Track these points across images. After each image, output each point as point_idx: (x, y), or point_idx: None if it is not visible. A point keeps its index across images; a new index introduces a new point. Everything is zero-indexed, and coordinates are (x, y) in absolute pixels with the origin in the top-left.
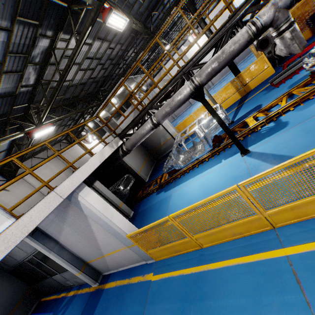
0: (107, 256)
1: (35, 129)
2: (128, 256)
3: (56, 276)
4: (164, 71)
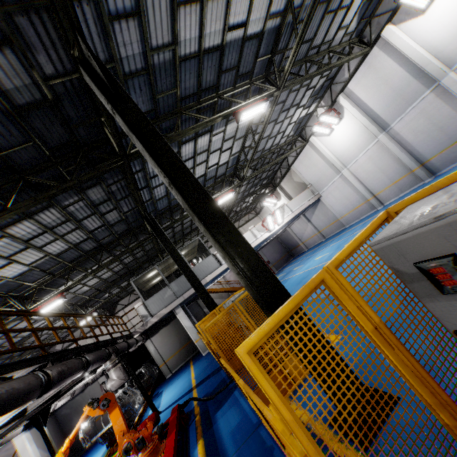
0: None
1: (81, 318)
2: None
3: None
4: (294, 171)
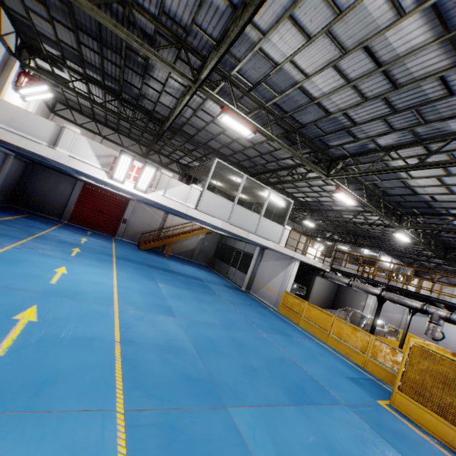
0: (265, 288)
1: (308, 219)
2: (272, 297)
3: (233, 268)
4: (453, 290)
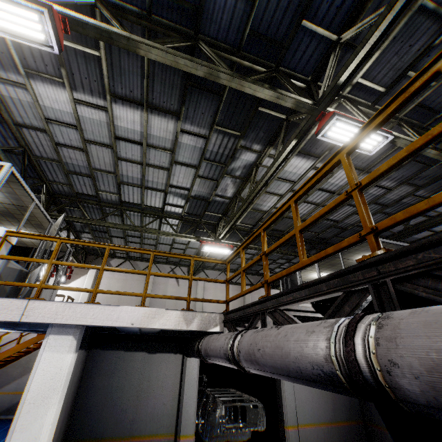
0: None
1: (211, 242)
2: None
3: None
4: None
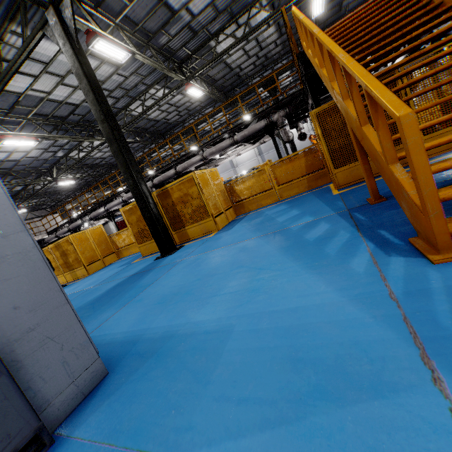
0: None
1: None
2: None
3: None
4: None
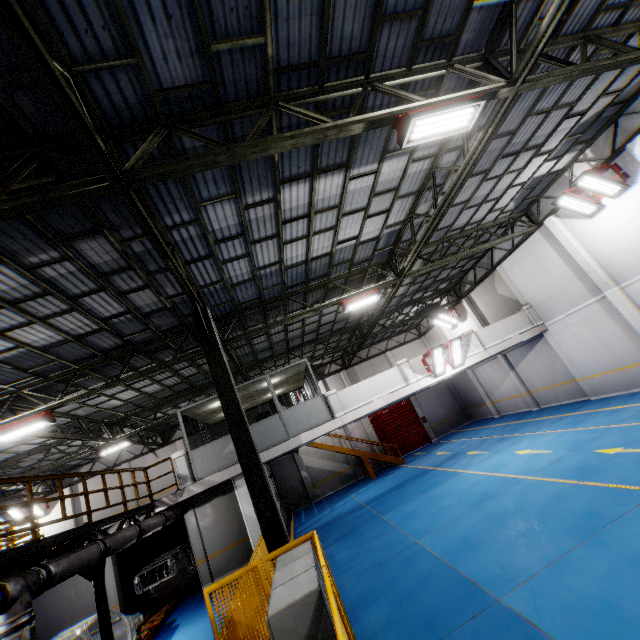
0: None
1: (106, 445)
2: None
3: None
4: (500, 275)
